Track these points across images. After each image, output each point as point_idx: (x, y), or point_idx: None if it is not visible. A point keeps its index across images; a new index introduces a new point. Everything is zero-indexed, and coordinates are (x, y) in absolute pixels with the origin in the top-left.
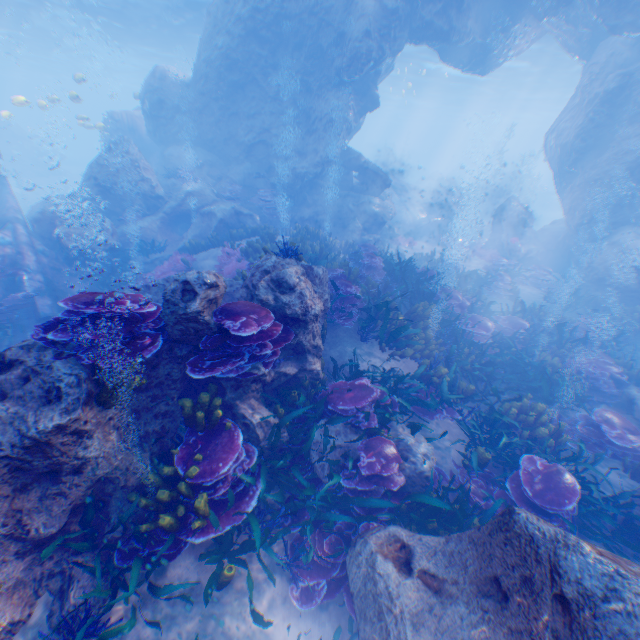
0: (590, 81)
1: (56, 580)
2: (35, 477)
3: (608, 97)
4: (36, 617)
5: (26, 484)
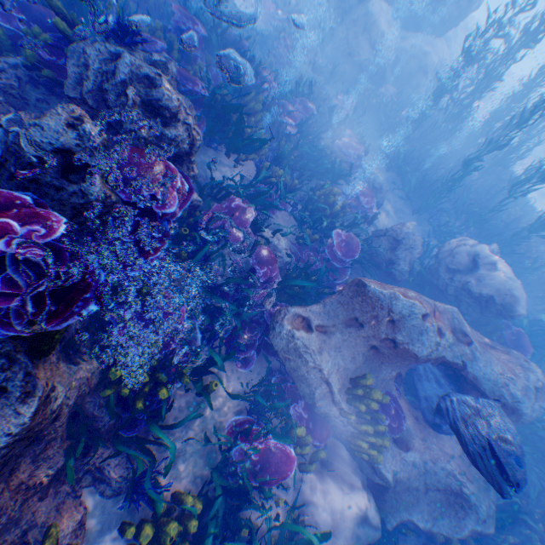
0: None
1: (85, 479)
2: (16, 458)
3: None
4: (92, 504)
5: (11, 469)
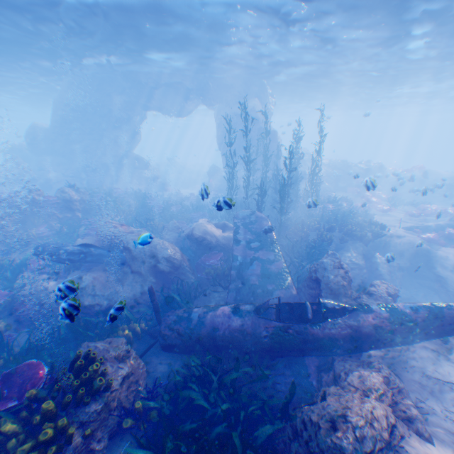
0: (215, 120)
1: None
2: None
3: (219, 126)
4: None
5: None
